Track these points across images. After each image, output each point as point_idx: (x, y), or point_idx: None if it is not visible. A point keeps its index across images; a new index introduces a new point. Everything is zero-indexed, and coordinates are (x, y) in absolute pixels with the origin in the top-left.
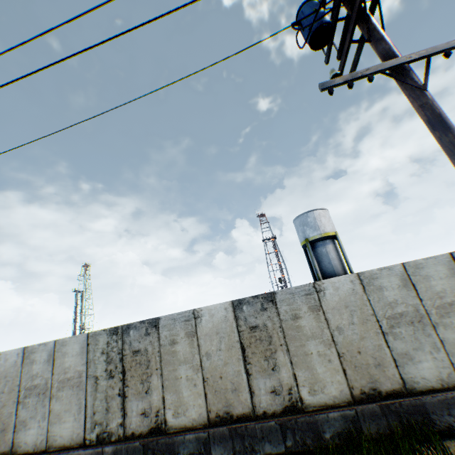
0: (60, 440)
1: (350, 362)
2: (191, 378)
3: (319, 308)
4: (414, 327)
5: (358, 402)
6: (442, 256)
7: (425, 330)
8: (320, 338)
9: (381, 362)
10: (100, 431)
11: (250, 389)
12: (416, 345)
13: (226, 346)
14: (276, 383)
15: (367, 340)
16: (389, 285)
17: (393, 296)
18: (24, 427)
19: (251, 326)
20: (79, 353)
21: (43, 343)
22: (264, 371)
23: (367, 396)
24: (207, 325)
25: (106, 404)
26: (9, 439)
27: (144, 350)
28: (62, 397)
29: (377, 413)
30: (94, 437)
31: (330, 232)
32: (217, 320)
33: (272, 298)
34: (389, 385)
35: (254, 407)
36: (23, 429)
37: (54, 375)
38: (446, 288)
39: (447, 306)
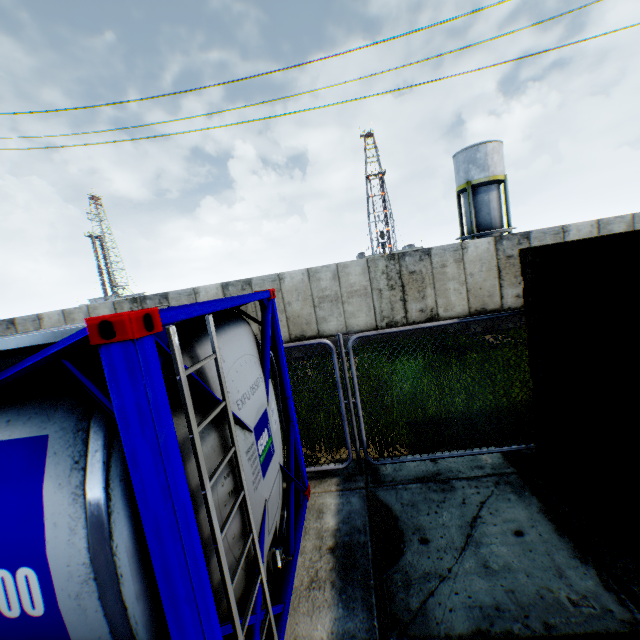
0: (357, 328)
1: None
2: (458, 290)
3: None
4: None
5: None
6: None
7: None
8: None
9: None
10: (388, 322)
11: (500, 296)
12: None
13: (486, 269)
14: (519, 292)
15: None
16: (617, 230)
17: None
18: (324, 322)
19: (507, 256)
20: (361, 274)
21: (324, 266)
22: (512, 285)
23: None
24: (472, 255)
25: (391, 306)
26: (314, 329)
27: (419, 272)
28: (353, 303)
29: None
30: (384, 325)
31: (499, 175)
32: (480, 251)
33: (527, 236)
34: None
35: (502, 306)
36: (323, 323)
37: (341, 288)
38: None
39: None
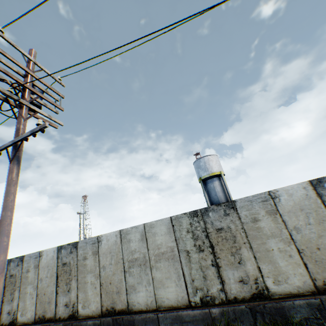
0: None
1: (105, 289)
2: (32, 293)
3: (97, 253)
4: (141, 268)
5: (104, 315)
6: (166, 219)
7: (146, 270)
8: (94, 272)
9: (120, 290)
10: None
11: (56, 302)
12: (140, 280)
13: (50, 275)
14: (68, 299)
15: (116, 275)
16: (134, 238)
17: (135, 246)
18: None
19: (63, 263)
20: None
21: None
22: (64, 291)
23: (109, 312)
24: (44, 261)
25: None
26: None
27: (15, 275)
28: None
29: (110, 323)
30: None
31: (216, 172)
32: (49, 258)
33: (76, 245)
34: (121, 306)
35: (56, 314)
36: None
37: None
38: (163, 242)
39: (161, 254)
